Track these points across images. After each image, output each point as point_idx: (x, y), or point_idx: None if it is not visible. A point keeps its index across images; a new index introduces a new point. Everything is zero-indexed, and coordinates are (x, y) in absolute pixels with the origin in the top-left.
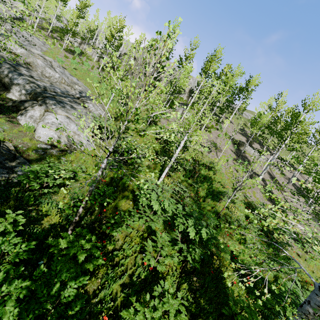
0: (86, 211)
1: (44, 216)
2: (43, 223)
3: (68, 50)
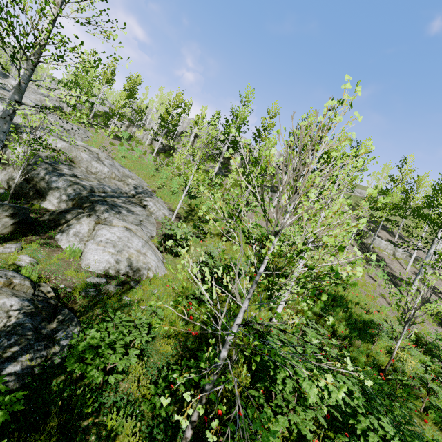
0: (178, 407)
1: (111, 440)
2: None
3: (114, 136)
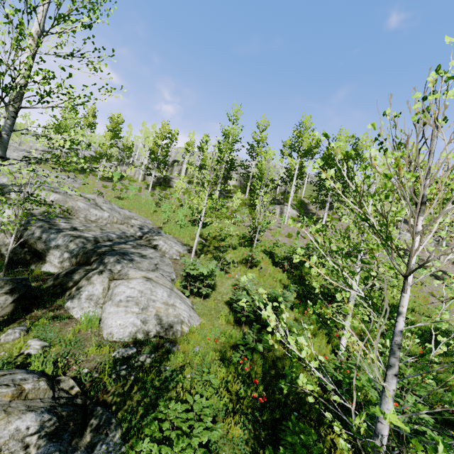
0: None
1: None
2: None
3: (105, 178)
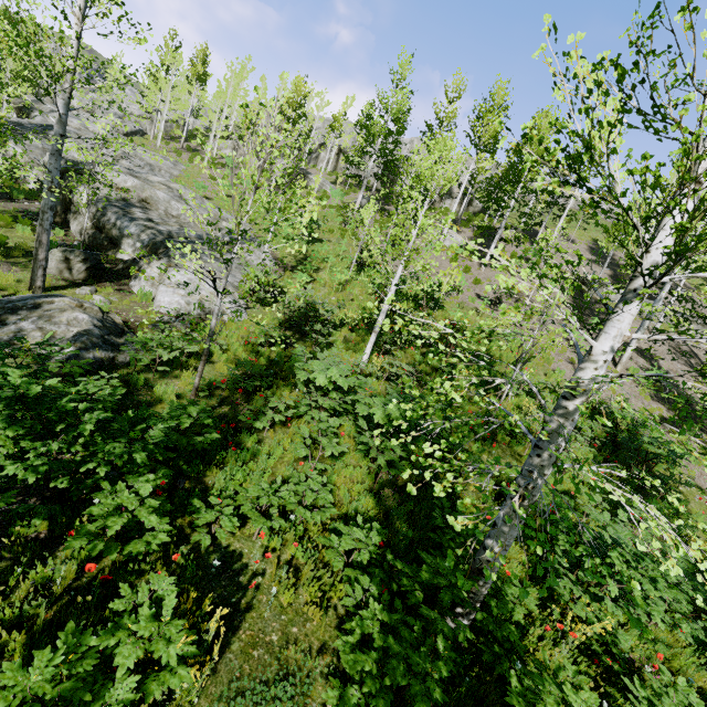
0: (221, 401)
1: (157, 401)
2: (156, 409)
3: (216, 166)
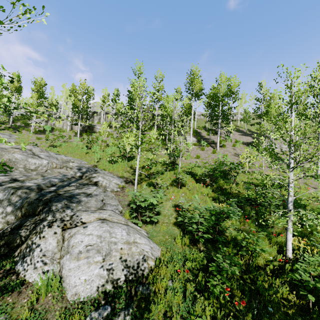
0: None
1: None
2: None
3: (37, 132)
